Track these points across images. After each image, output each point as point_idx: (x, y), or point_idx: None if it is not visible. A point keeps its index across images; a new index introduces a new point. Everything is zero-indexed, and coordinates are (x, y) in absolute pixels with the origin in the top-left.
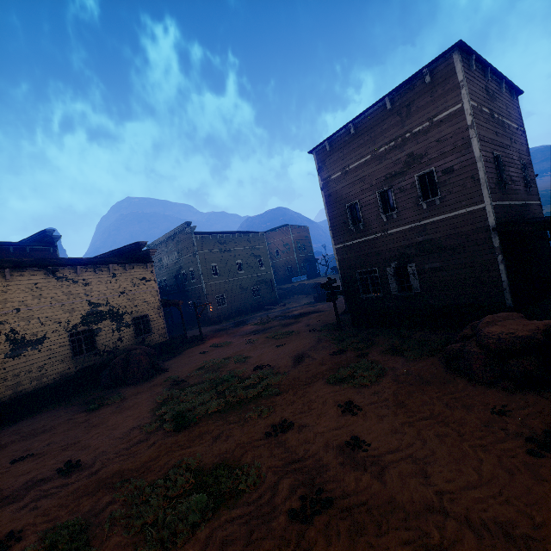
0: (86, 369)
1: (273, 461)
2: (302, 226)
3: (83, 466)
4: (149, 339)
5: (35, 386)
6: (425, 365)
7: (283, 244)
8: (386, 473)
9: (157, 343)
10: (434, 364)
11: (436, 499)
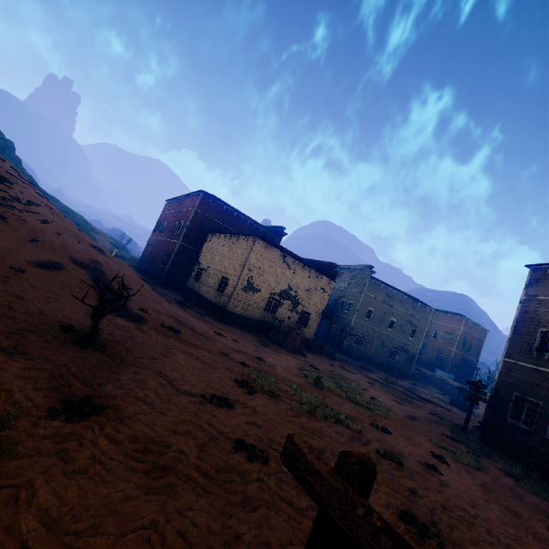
0: (264, 322)
1: (372, 433)
2: (480, 326)
3: (267, 364)
4: (302, 330)
5: (242, 312)
6: (535, 499)
7: (446, 331)
8: (445, 487)
9: (305, 336)
10: (545, 505)
11: (473, 512)
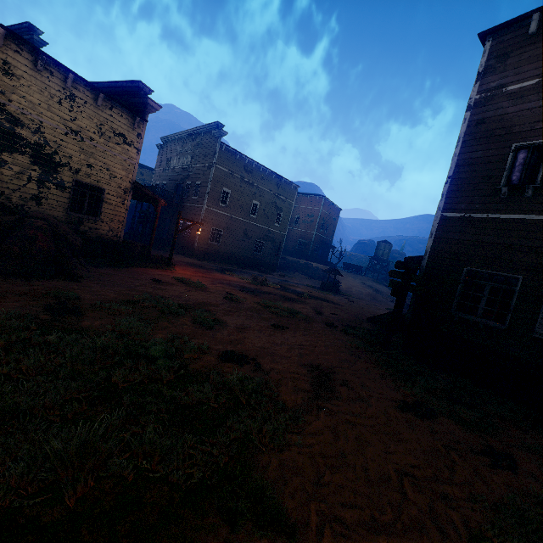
0: None
1: None
2: (336, 206)
3: None
4: (90, 225)
5: None
6: None
7: (308, 214)
8: None
9: (102, 237)
10: None
11: None
